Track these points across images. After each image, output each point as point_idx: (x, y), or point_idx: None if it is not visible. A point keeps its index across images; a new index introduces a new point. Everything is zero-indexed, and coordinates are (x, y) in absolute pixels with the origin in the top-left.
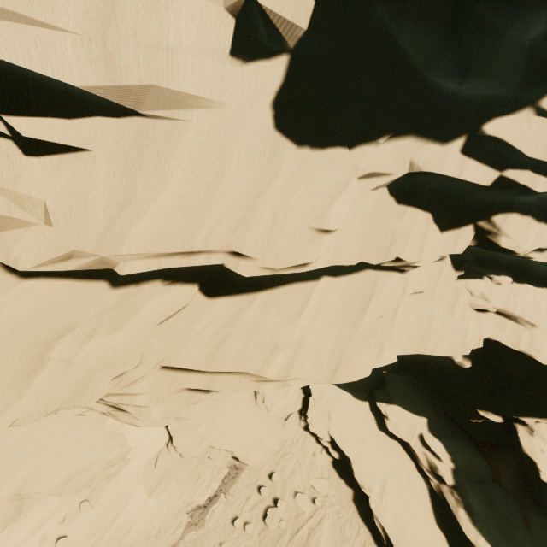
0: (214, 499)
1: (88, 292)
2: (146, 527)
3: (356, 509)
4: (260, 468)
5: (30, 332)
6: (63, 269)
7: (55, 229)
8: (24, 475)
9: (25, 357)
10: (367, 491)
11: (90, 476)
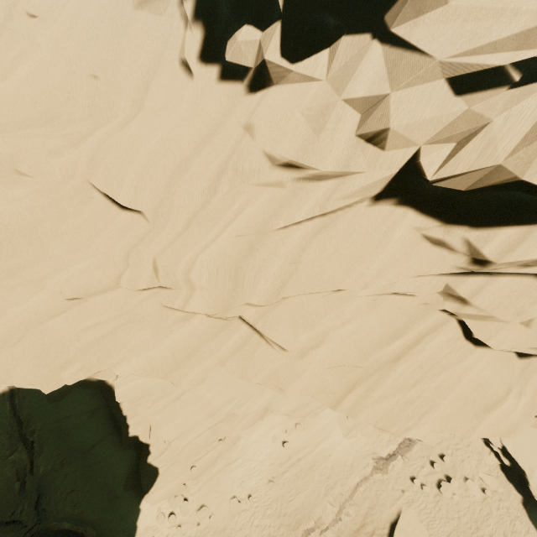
0: (393, 456)
1: (506, 359)
2: (342, 457)
3: (526, 512)
4: (431, 447)
5: (492, 388)
6: (515, 351)
7: (535, 332)
8: (268, 396)
9: (484, 401)
10: None
11: (308, 410)
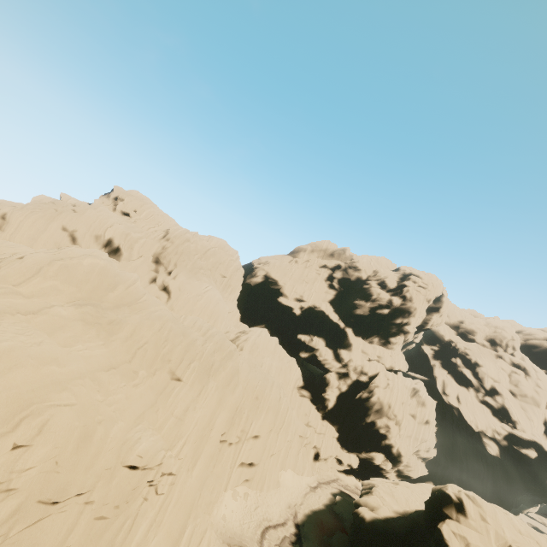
0: None
1: None
2: None
3: None
4: None
5: None
6: None
7: None
8: None
9: None
10: (545, 531)
11: None
